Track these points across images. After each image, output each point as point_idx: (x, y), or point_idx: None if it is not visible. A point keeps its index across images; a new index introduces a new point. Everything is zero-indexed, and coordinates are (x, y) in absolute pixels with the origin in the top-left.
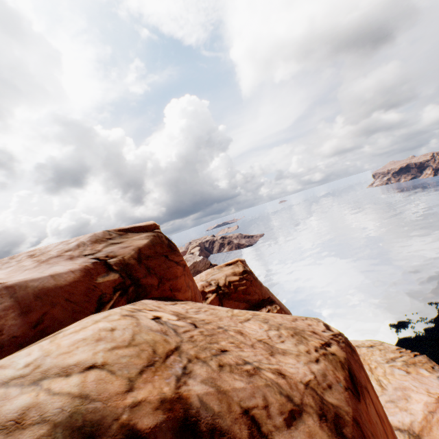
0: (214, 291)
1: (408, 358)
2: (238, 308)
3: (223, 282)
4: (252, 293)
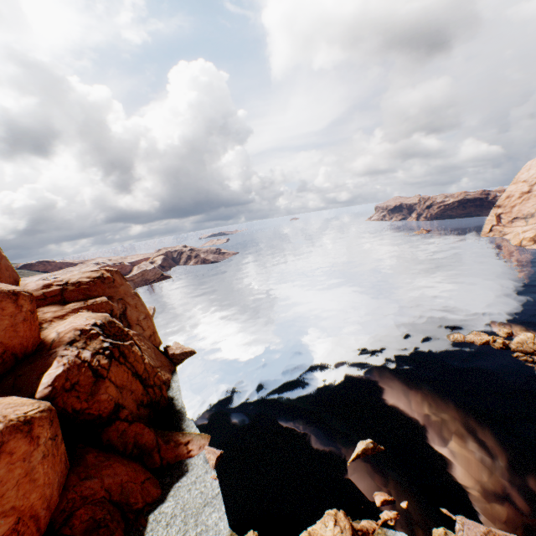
0: (60, 285)
1: (98, 317)
2: (77, 298)
3: (74, 281)
4: (93, 291)
